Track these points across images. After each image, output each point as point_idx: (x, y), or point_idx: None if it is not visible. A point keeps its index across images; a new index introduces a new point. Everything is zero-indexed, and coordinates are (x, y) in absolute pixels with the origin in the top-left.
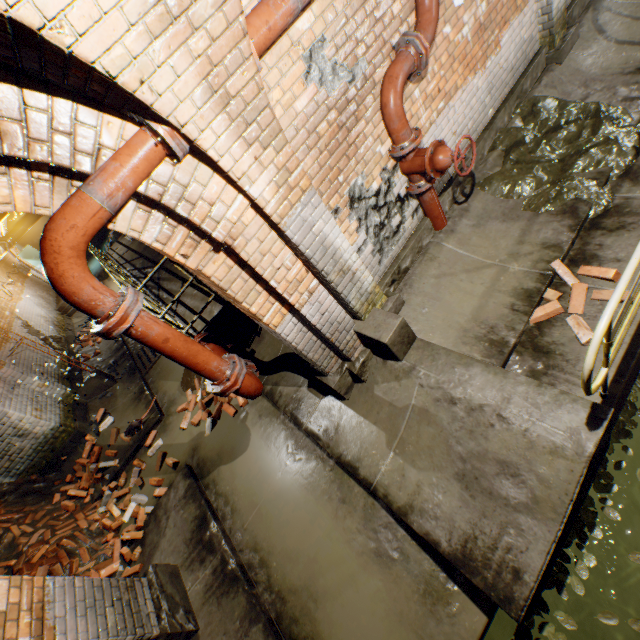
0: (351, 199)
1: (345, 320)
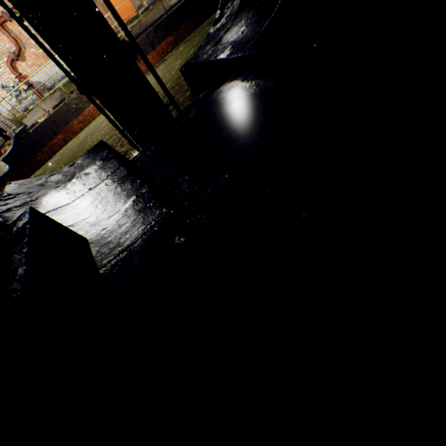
0: (3, 87)
1: (6, 117)
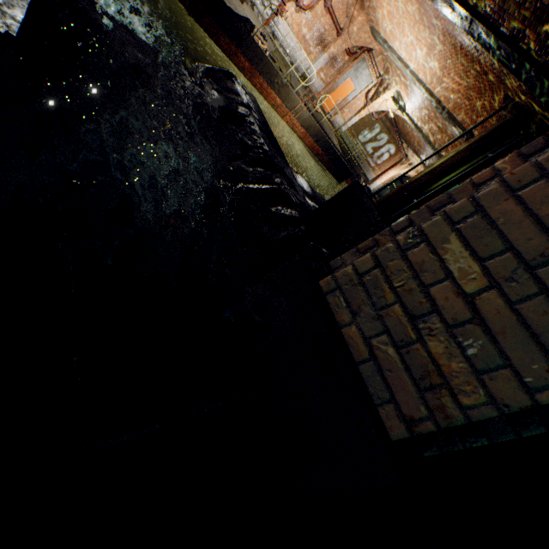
0: None
1: None
